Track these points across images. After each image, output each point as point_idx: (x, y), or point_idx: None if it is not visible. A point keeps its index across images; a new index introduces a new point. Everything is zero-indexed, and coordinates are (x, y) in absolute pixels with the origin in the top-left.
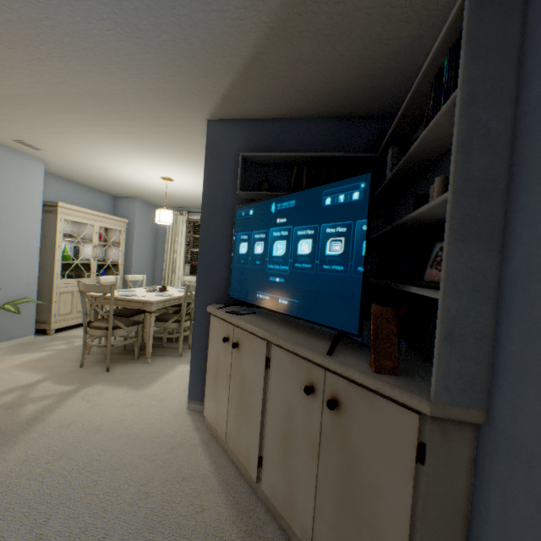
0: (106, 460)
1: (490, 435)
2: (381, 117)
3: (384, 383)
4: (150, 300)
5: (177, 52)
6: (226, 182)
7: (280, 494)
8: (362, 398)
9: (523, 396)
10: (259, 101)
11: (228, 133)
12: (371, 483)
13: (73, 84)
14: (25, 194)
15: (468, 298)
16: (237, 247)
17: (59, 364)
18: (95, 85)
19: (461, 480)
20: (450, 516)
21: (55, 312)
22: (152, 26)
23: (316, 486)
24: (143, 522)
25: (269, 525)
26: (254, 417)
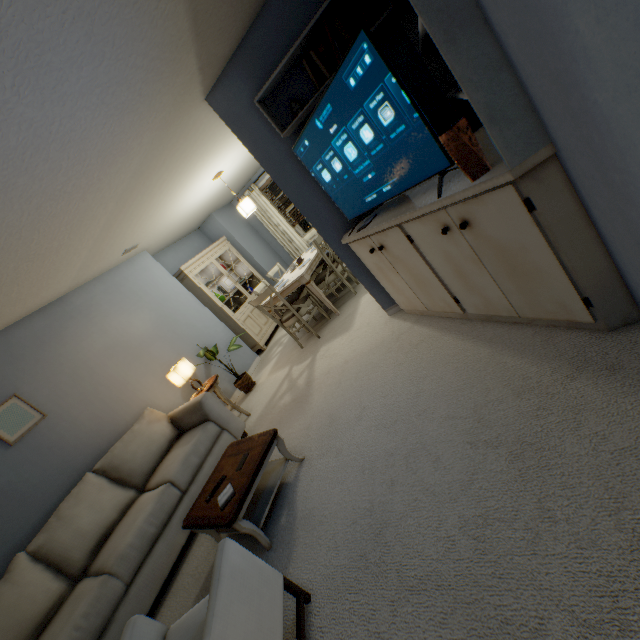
0: (364, 369)
1: (561, 157)
2: None
3: (479, 185)
4: (300, 275)
5: (151, 86)
6: (266, 136)
7: (480, 306)
8: (476, 206)
9: (550, 121)
10: (224, 39)
11: (229, 93)
12: (517, 248)
13: (121, 182)
14: (162, 282)
15: (486, 81)
16: (321, 179)
17: (289, 357)
18: (130, 169)
19: (567, 199)
20: (574, 224)
21: (253, 336)
22: (127, 92)
23: (494, 281)
24: (409, 374)
25: (487, 327)
26: (431, 279)
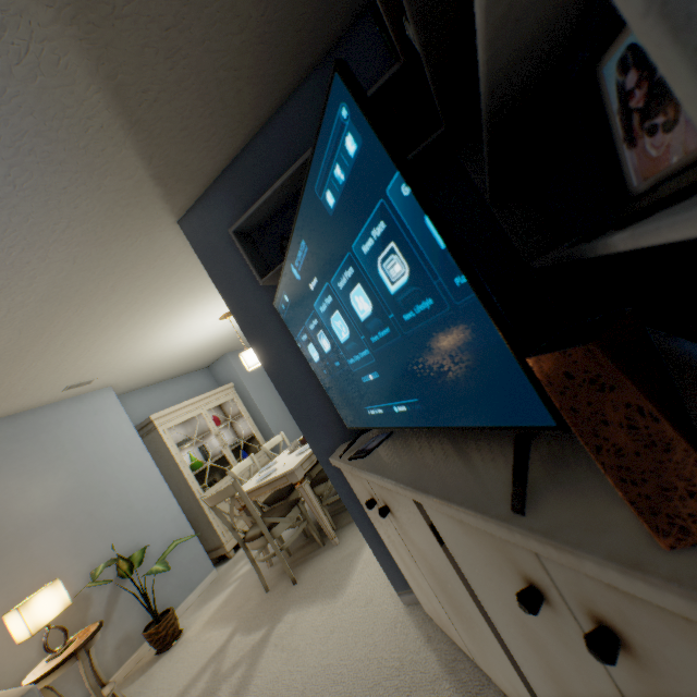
0: None
1: None
2: (372, 3)
3: None
4: (289, 469)
5: (38, 175)
6: (247, 279)
7: None
8: (679, 635)
9: None
10: (197, 146)
11: (208, 218)
12: None
13: (19, 305)
14: (113, 432)
15: None
16: (309, 355)
17: (245, 599)
18: (34, 289)
19: None
20: None
21: (220, 530)
22: None
23: None
24: None
25: None
26: (483, 630)
